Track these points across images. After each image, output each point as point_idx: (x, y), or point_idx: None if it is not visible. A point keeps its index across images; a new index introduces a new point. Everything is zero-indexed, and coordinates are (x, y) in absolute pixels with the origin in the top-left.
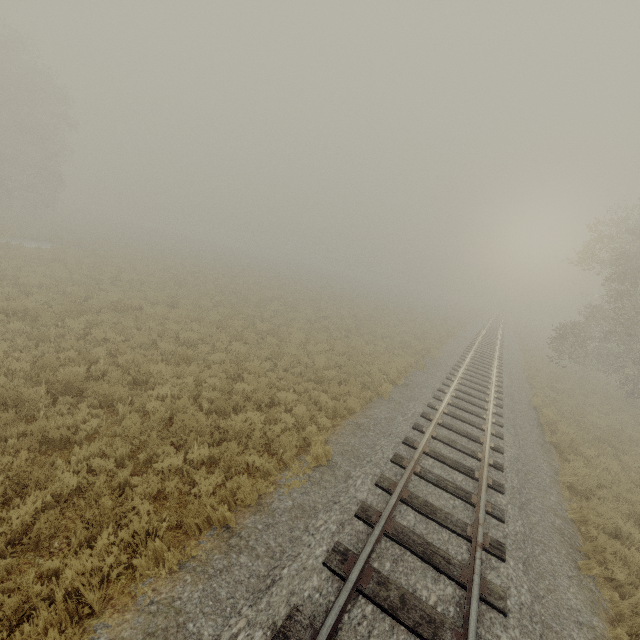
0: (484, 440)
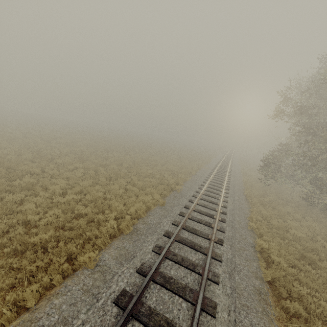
0: None
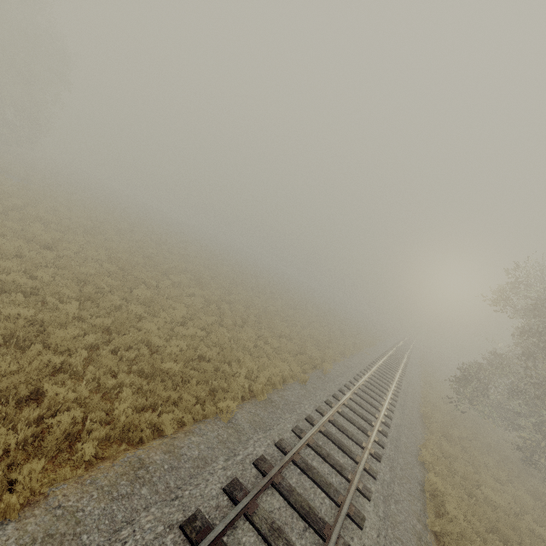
0: (330, 531)
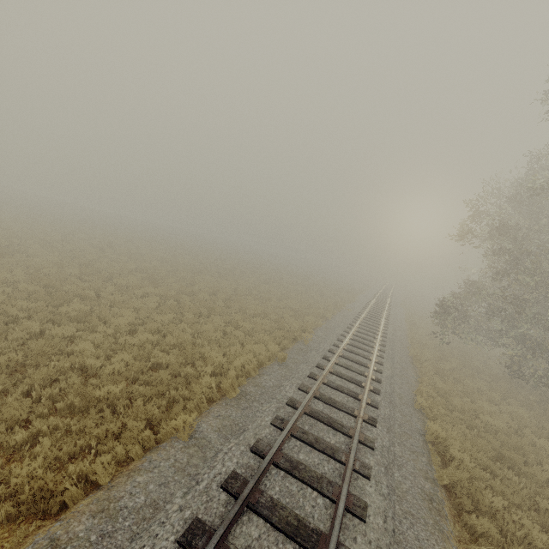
0: (327, 543)
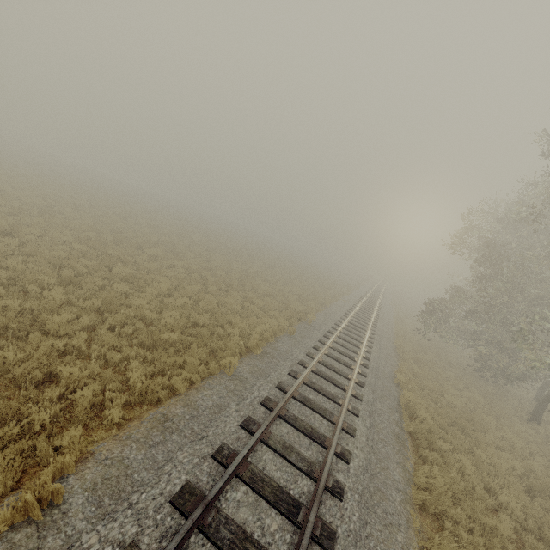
0: (330, 442)
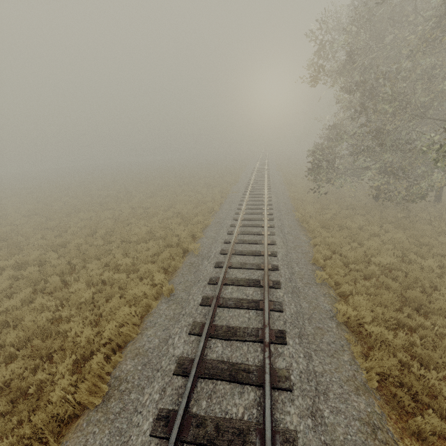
0: None
